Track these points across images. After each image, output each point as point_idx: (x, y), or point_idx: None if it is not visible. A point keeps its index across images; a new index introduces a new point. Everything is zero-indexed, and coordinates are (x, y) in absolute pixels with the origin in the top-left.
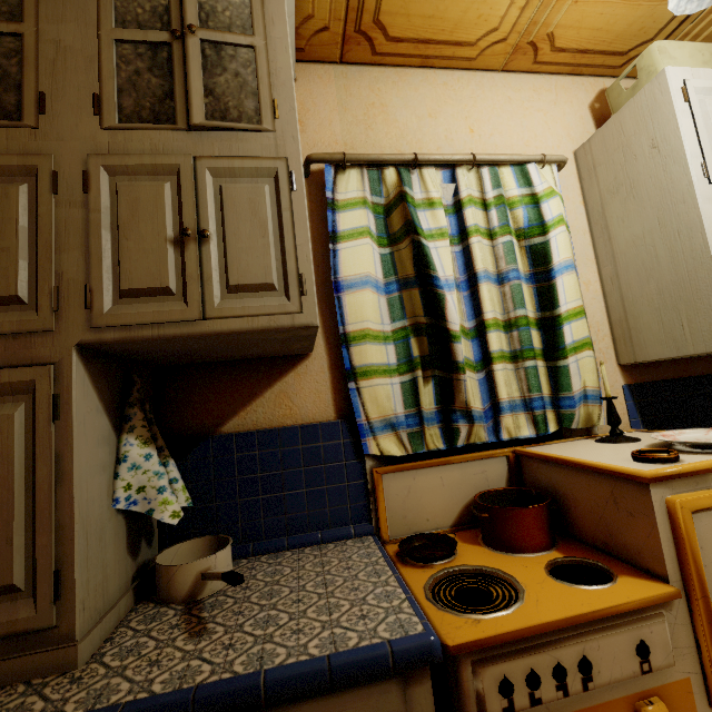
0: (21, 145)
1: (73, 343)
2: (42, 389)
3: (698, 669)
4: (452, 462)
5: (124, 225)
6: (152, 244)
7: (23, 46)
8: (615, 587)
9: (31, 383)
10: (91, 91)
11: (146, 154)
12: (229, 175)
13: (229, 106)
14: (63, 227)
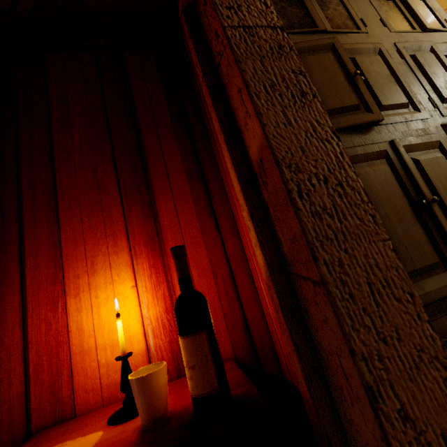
0: (366, 40)
1: (439, 124)
2: (444, 145)
3: None
4: None
5: (428, 70)
6: (444, 78)
7: (343, 1)
8: None
9: (438, 142)
10: (377, 18)
11: (416, 41)
12: (445, 51)
13: (430, 22)
14: (403, 73)
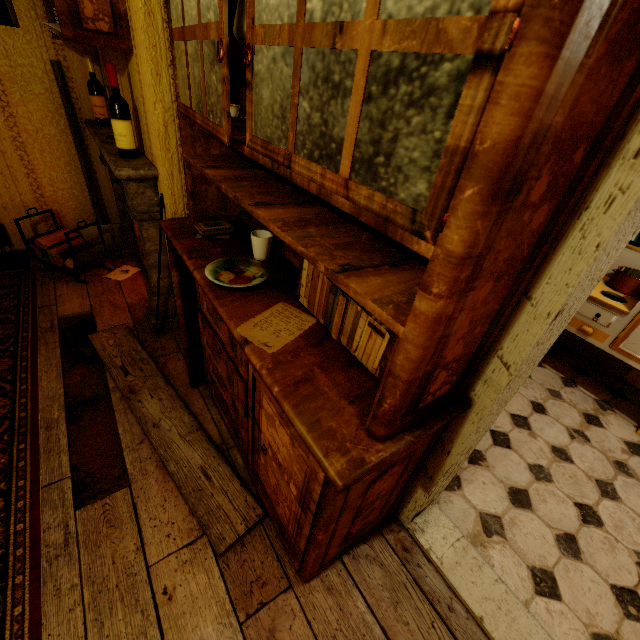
0: None
1: None
2: None
3: (615, 336)
4: (632, 249)
5: None
6: None
7: None
8: (611, 301)
9: None
10: None
11: None
12: None
13: None
14: None
